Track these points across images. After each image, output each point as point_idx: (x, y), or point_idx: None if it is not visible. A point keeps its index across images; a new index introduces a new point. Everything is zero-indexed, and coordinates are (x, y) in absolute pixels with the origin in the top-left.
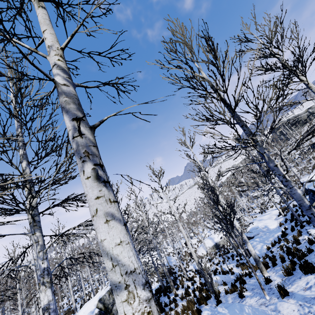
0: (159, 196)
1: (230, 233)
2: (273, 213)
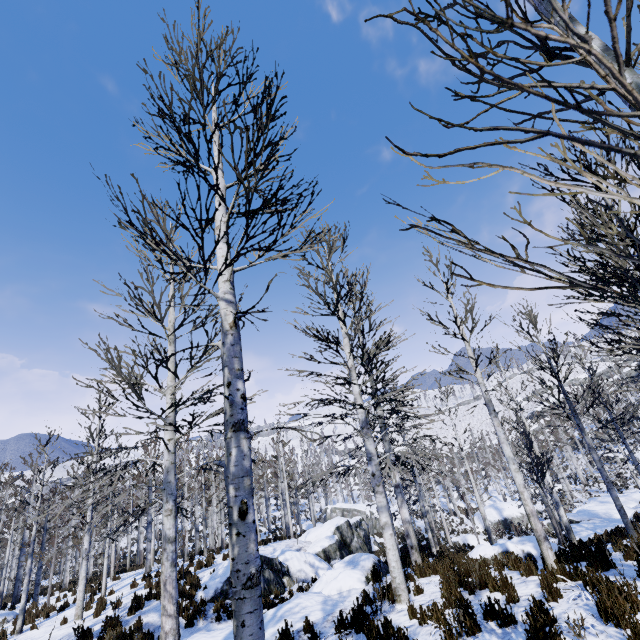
0: (440, 418)
1: (540, 483)
2: (634, 497)
